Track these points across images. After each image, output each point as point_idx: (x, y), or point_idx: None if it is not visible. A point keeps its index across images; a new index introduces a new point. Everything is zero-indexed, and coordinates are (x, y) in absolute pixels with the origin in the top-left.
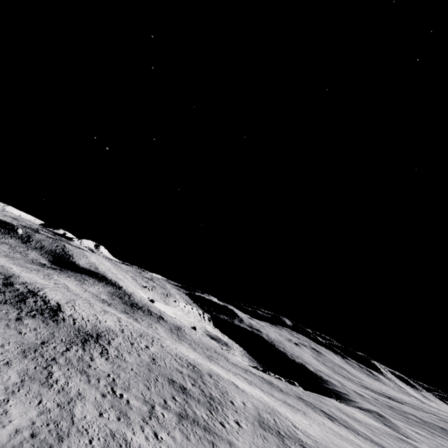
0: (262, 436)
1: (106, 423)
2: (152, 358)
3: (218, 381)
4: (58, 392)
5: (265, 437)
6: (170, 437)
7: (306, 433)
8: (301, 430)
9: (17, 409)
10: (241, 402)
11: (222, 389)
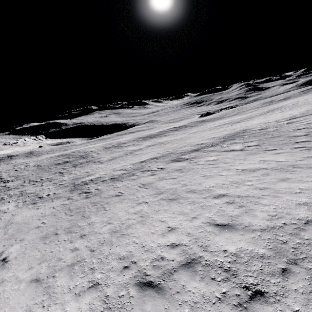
0: (109, 150)
1: (47, 185)
2: (36, 166)
3: (79, 151)
4: (10, 197)
5: (110, 150)
6: (76, 171)
7: (124, 140)
8: (122, 141)
9: (3, 208)
10: (95, 149)
11: (84, 151)
